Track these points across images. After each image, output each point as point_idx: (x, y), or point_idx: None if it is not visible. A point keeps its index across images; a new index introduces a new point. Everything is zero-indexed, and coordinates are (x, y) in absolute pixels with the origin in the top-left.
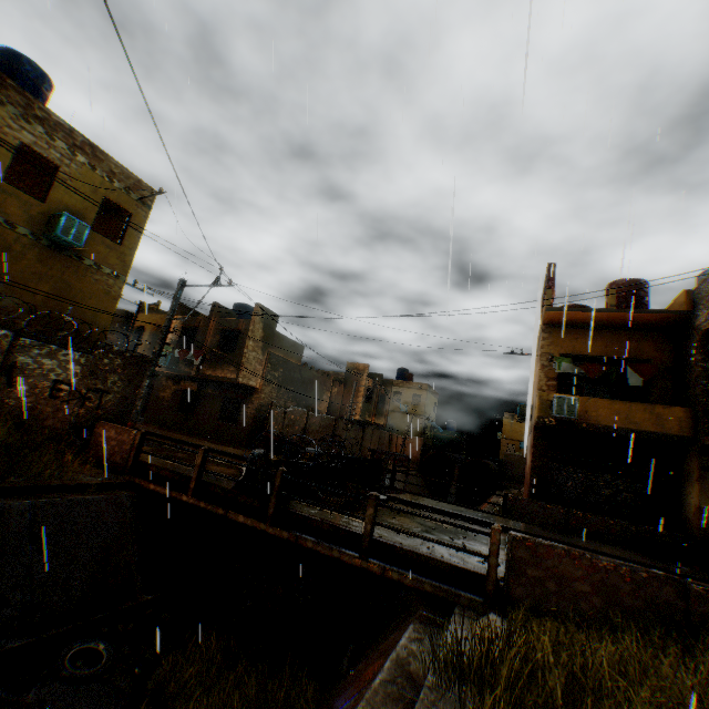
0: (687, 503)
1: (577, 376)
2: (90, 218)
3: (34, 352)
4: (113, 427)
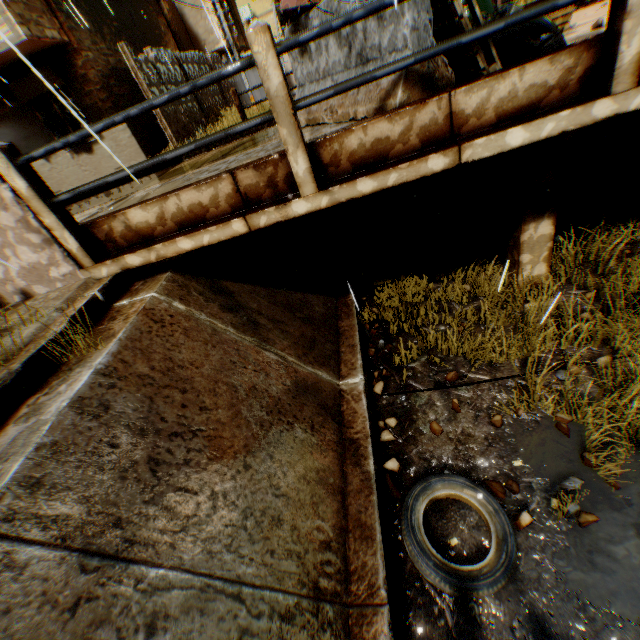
0: None
1: None
2: None
3: None
4: None
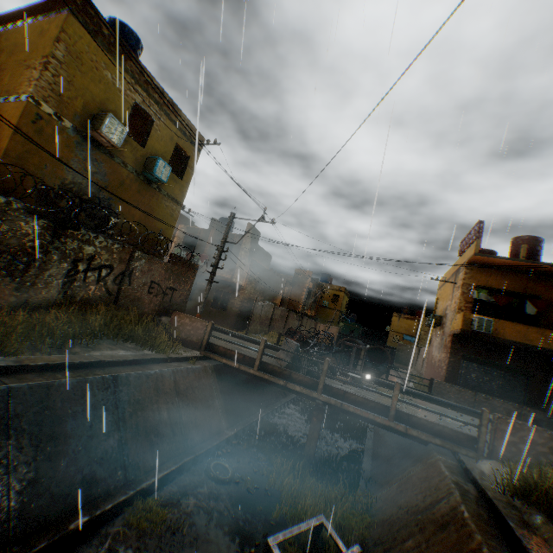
0: None
1: (487, 302)
2: (166, 160)
3: (142, 261)
4: (186, 316)
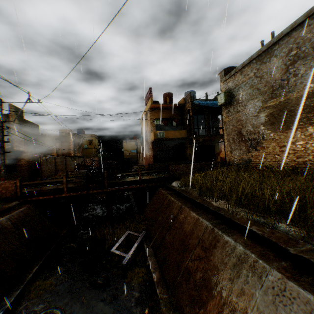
0: (187, 153)
1: (160, 124)
2: None
3: None
4: None
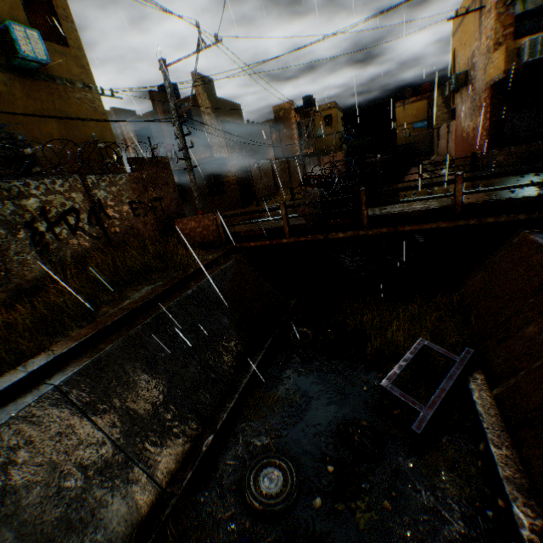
0: None
1: (535, 12)
2: (25, 24)
3: (102, 186)
4: (189, 220)
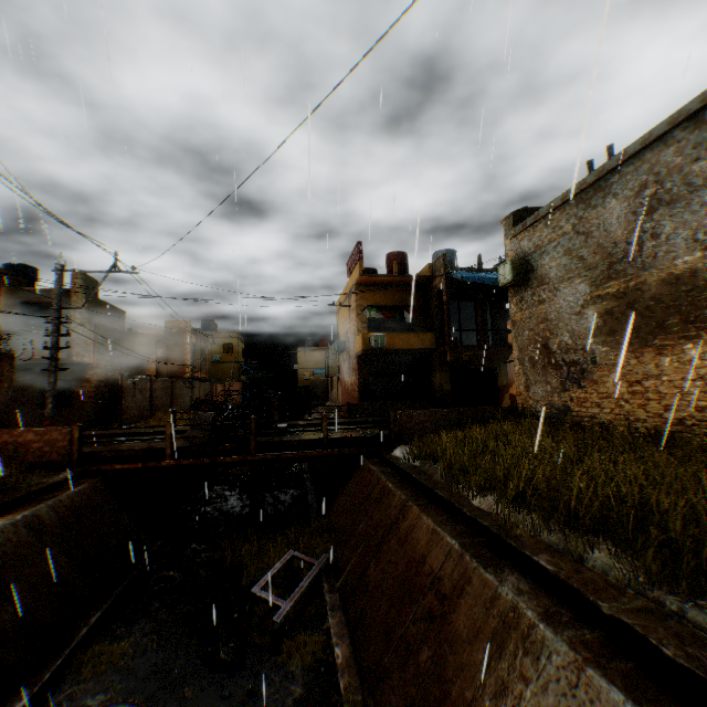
0: (435, 383)
1: (378, 319)
2: None
3: None
4: (28, 430)
